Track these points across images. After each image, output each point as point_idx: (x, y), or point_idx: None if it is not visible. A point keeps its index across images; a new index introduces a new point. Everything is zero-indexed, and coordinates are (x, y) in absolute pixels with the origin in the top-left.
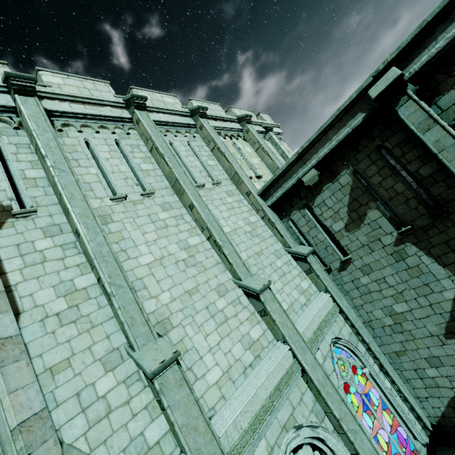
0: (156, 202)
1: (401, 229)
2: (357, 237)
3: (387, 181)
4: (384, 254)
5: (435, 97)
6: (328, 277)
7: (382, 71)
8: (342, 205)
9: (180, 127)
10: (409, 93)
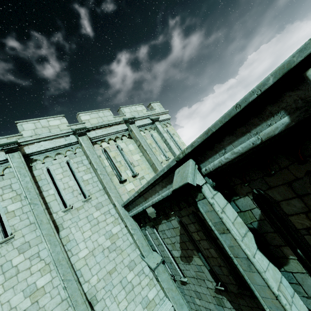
0: (14, 246)
1: (217, 285)
2: (189, 268)
3: (203, 242)
4: (208, 293)
5: (233, 195)
6: (174, 285)
7: (183, 158)
8: (176, 241)
9: (62, 148)
10: (203, 193)
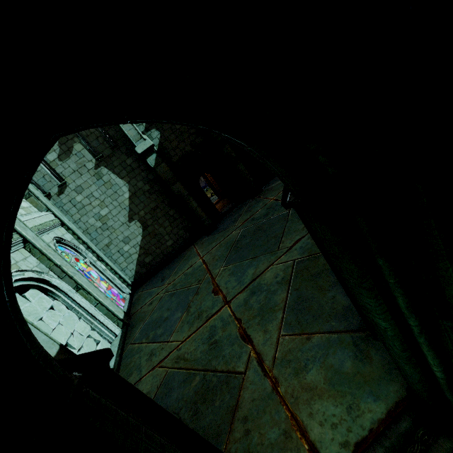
0: None
1: (97, 157)
2: (69, 165)
3: None
4: (89, 176)
5: None
6: (49, 202)
7: None
8: None
9: None
10: None
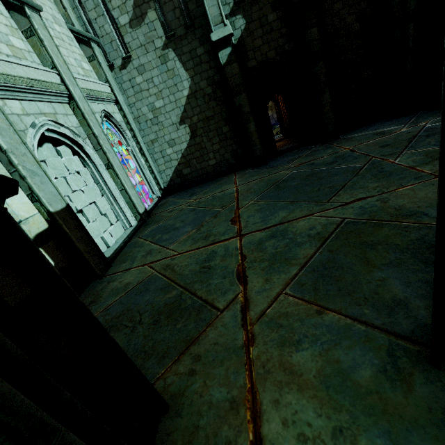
0: None
1: (168, 34)
2: (138, 35)
3: None
4: (155, 57)
5: None
6: (111, 73)
7: None
8: None
9: None
10: None
